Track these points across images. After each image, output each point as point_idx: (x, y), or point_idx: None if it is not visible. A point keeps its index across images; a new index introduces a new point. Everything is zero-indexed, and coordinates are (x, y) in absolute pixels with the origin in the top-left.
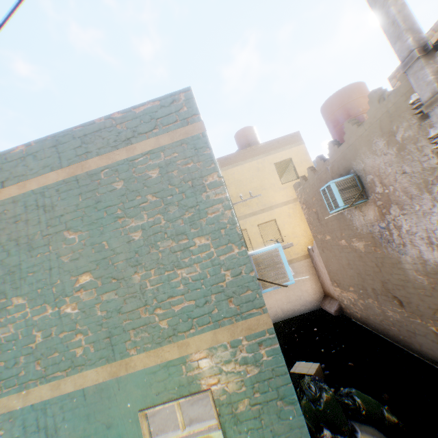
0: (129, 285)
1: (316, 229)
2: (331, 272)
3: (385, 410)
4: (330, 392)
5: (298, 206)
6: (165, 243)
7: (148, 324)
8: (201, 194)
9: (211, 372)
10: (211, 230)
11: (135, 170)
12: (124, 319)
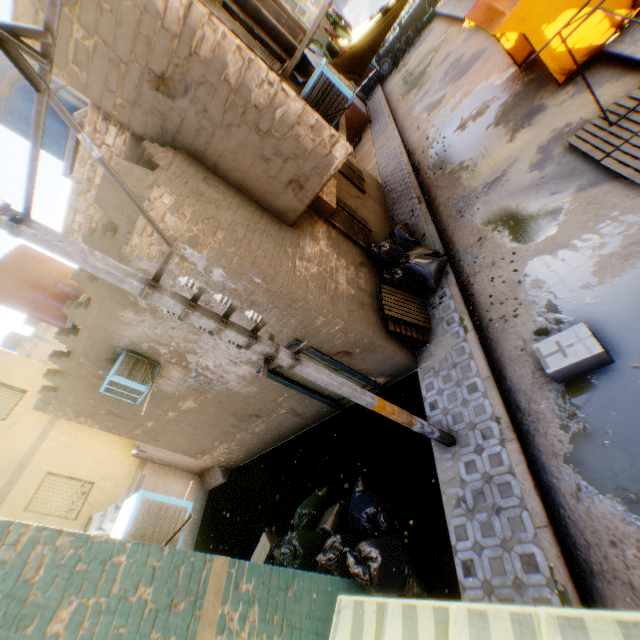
0: None
1: (127, 428)
2: (185, 449)
3: (319, 491)
4: (295, 533)
5: (68, 424)
6: None
7: None
8: None
9: None
10: (63, 587)
11: None
12: None
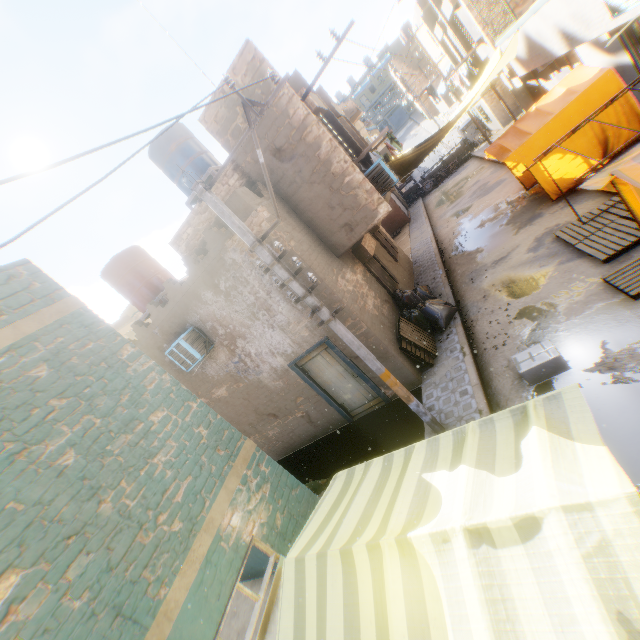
0: (103, 524)
1: None
2: None
3: (319, 480)
4: None
5: None
6: (118, 442)
7: (160, 541)
8: (126, 370)
9: (245, 521)
10: (161, 401)
11: (4, 378)
12: (126, 569)
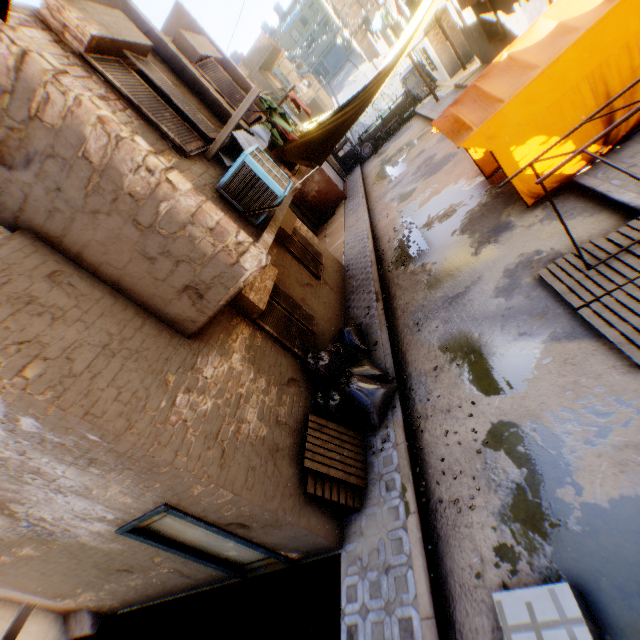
0: None
1: None
2: (38, 590)
3: None
4: None
5: None
6: None
7: None
8: None
9: None
10: None
11: None
12: None
